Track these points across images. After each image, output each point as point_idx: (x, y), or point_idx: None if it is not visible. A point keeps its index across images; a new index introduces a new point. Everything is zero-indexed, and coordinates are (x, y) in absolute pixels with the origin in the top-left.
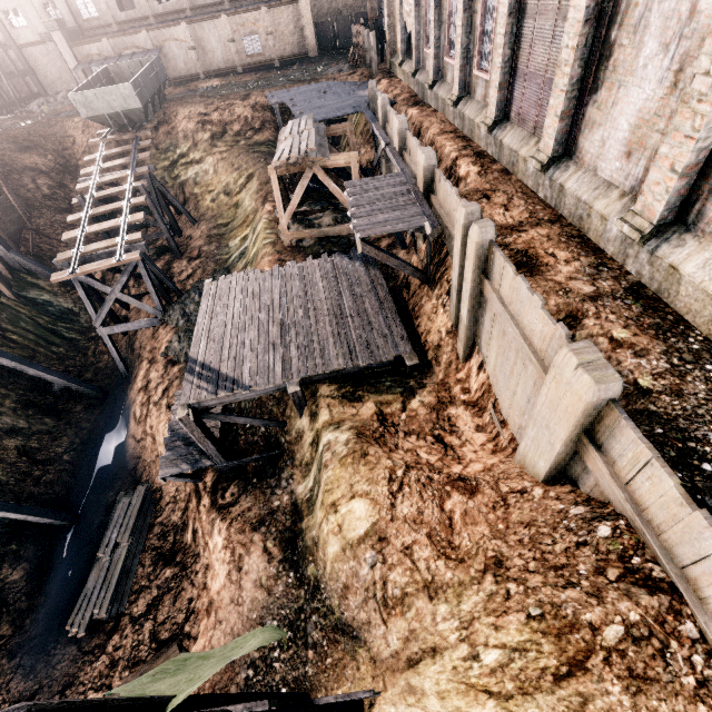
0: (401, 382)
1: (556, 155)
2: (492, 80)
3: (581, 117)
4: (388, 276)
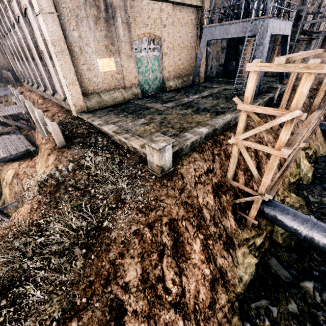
0: (31, 156)
1: (54, 92)
2: (39, 80)
3: (53, 84)
4: (28, 137)
